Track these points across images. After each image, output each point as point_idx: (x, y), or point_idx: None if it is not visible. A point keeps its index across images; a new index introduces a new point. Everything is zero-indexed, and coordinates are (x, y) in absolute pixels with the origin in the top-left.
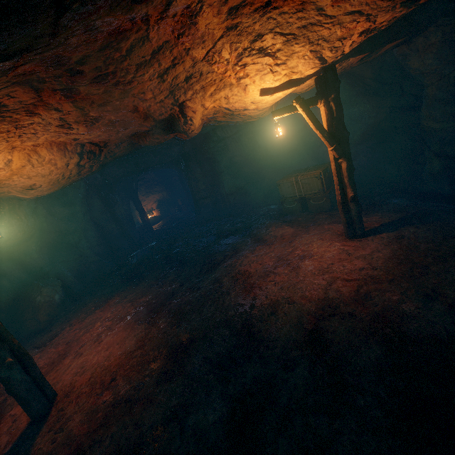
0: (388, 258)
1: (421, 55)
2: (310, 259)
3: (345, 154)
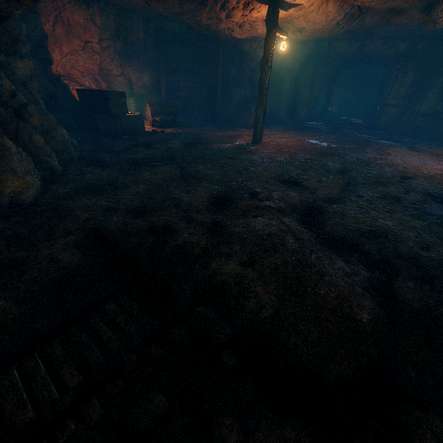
0: None
1: None
2: None
3: None
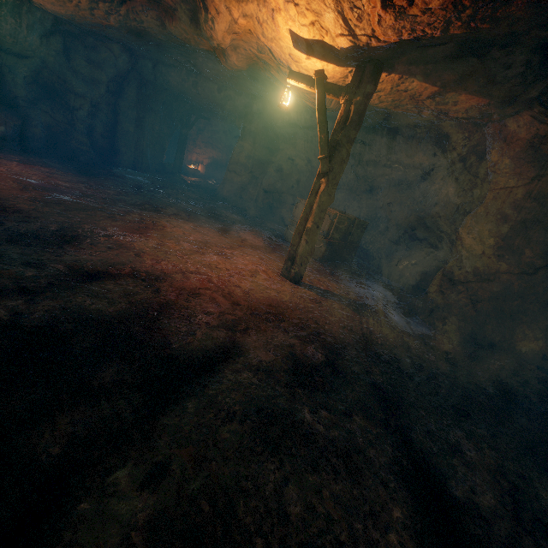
0: (273, 299)
1: (505, 148)
2: (223, 258)
3: (330, 175)
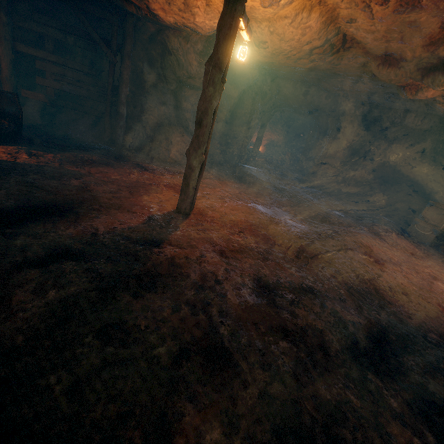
0: None
1: None
2: (443, 284)
3: None
